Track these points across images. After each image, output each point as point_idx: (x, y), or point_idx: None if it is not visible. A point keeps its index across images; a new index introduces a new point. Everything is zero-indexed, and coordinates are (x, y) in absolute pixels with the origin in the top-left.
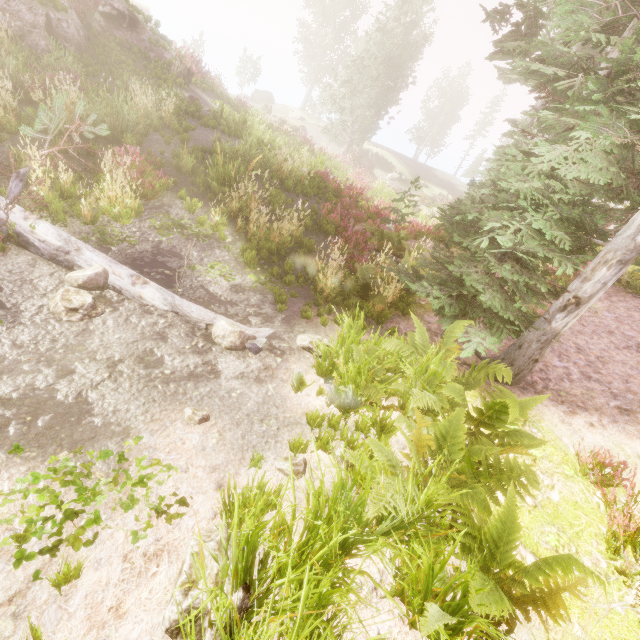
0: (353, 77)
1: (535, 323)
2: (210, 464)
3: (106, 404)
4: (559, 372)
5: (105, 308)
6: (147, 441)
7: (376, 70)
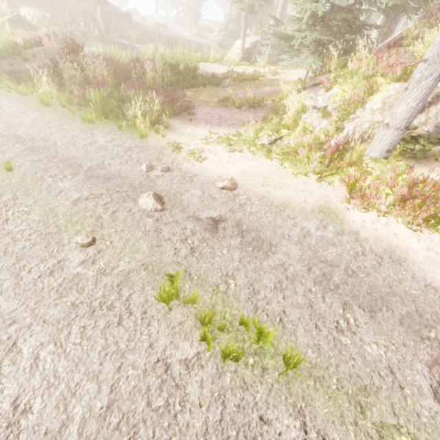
0: None
1: None
2: None
3: None
4: None
5: None
6: None
7: None
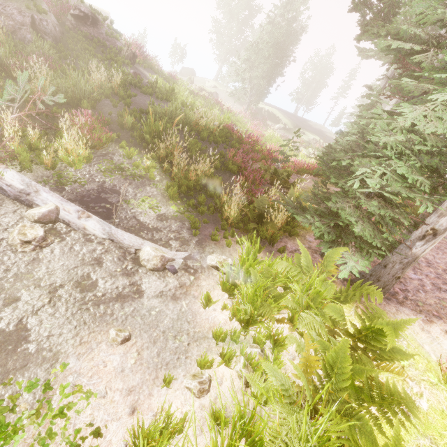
0: (251, 57)
1: (398, 248)
2: (127, 386)
3: (42, 329)
4: (415, 284)
5: (54, 238)
6: (73, 366)
7: (267, 51)
